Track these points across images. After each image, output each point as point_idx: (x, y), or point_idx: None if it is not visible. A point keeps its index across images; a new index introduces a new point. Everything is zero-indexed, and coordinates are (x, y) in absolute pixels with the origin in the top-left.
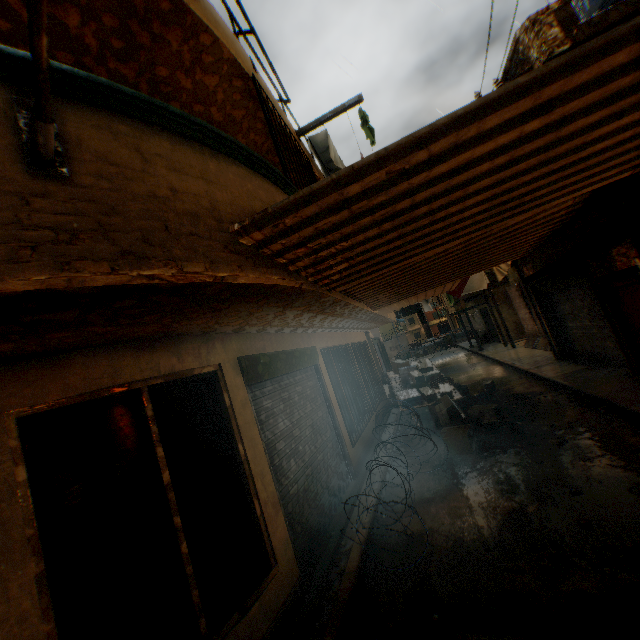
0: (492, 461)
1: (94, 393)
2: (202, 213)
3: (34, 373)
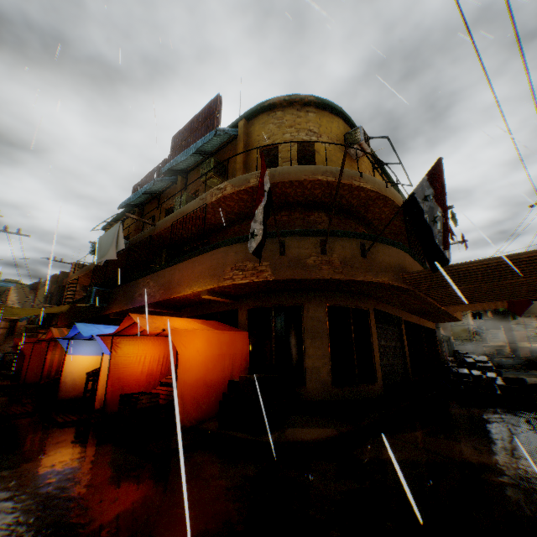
0: (500, 407)
1: (340, 305)
2: (387, 265)
3: (330, 295)
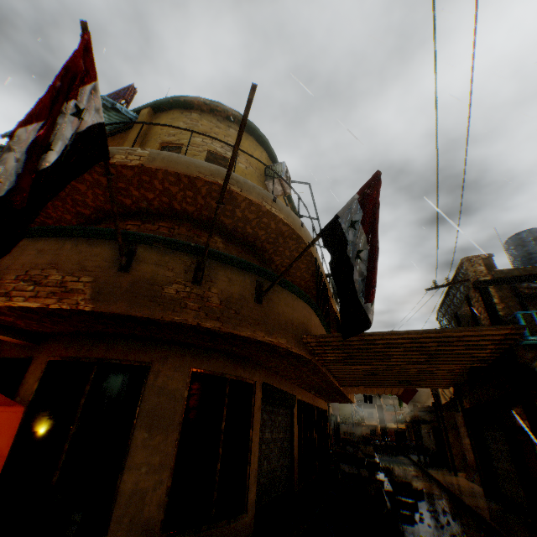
0: None
1: (214, 372)
2: (289, 321)
3: (201, 355)
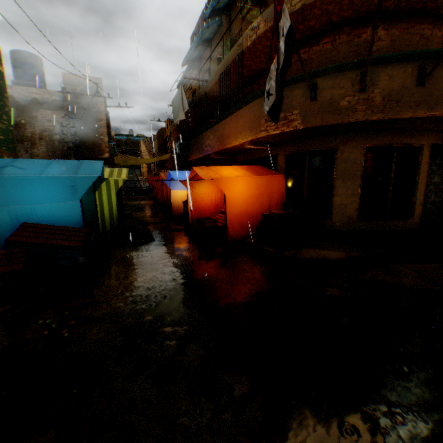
0: None
1: (382, 144)
2: None
3: (371, 135)
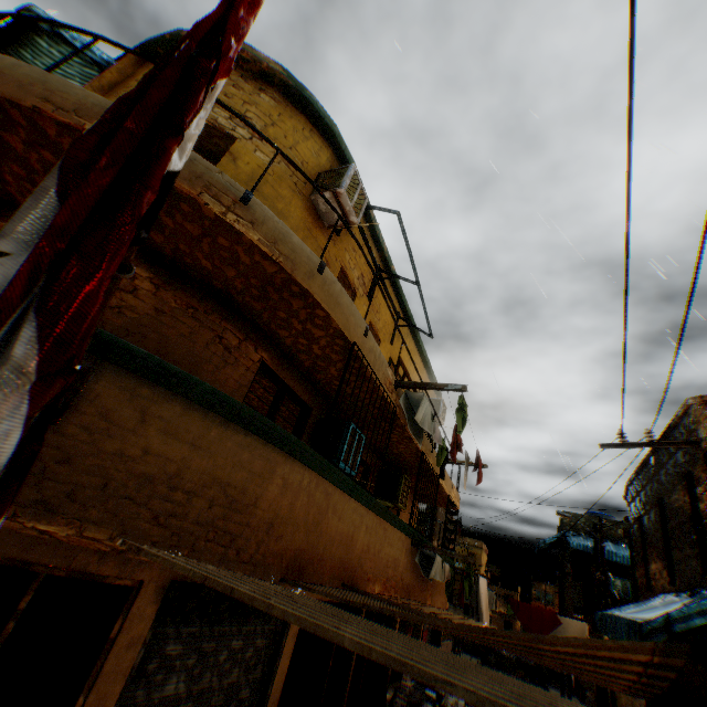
0: None
1: None
2: (160, 478)
3: None
